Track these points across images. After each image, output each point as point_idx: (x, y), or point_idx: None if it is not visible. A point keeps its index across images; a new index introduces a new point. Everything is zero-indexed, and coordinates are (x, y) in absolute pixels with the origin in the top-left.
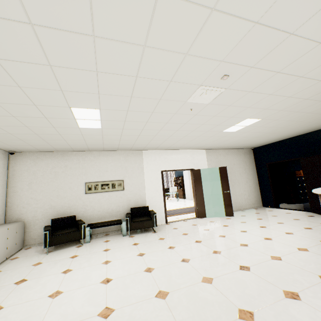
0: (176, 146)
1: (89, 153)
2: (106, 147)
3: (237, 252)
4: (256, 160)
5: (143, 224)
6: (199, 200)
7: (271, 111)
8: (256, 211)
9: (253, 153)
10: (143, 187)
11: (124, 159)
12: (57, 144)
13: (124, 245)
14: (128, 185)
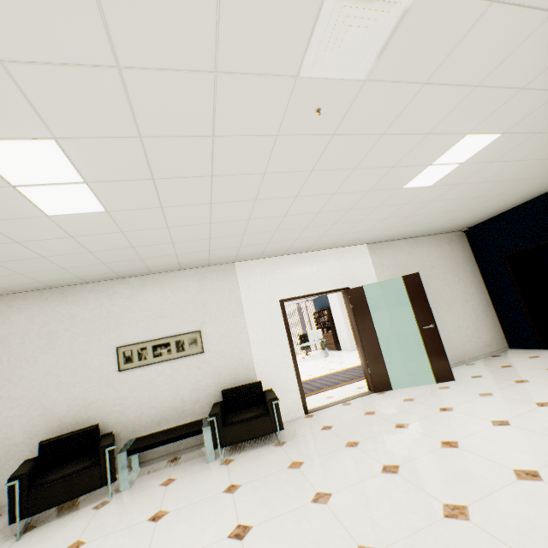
0: (303, 243)
1: (121, 282)
2: (151, 265)
3: (522, 509)
4: (477, 252)
5: (251, 429)
6: (372, 354)
7: (533, 98)
8: (500, 361)
9: (466, 239)
10: (244, 340)
11: (198, 286)
12: (35, 271)
13: (203, 493)
14: (212, 340)
